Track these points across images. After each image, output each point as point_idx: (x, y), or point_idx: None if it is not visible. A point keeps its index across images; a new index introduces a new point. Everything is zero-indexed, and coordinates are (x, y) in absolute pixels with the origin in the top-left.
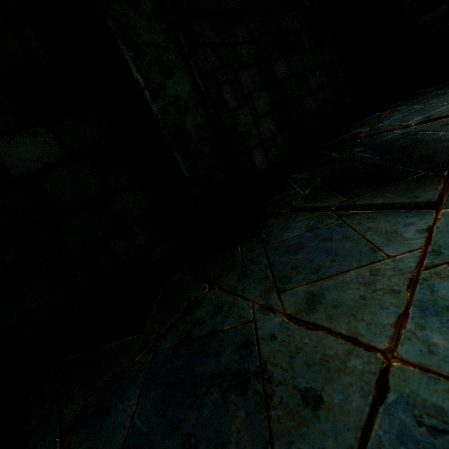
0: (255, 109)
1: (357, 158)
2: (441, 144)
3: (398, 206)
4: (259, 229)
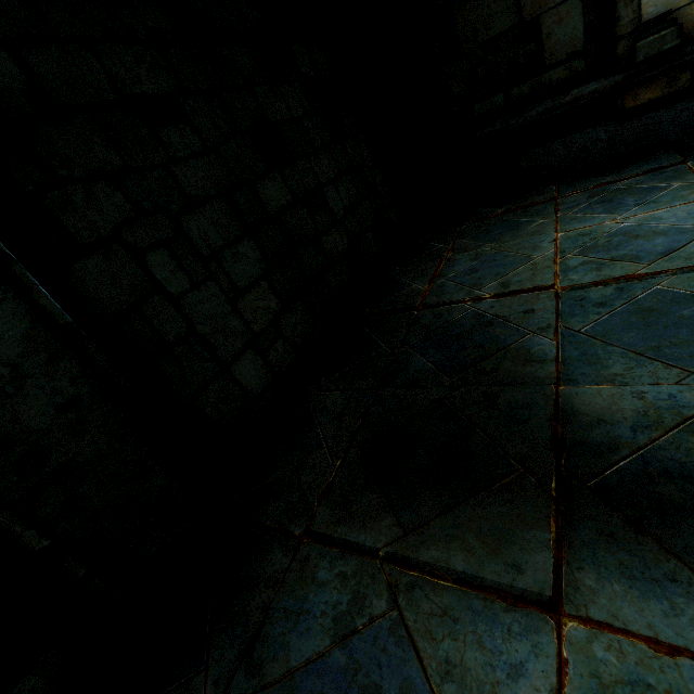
0: (231, 279)
1: (416, 370)
2: (533, 370)
3: (492, 587)
4: (249, 590)
